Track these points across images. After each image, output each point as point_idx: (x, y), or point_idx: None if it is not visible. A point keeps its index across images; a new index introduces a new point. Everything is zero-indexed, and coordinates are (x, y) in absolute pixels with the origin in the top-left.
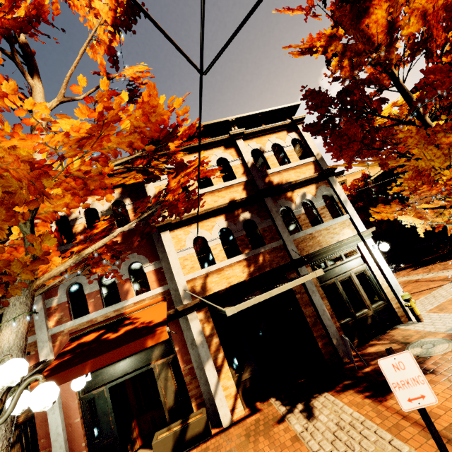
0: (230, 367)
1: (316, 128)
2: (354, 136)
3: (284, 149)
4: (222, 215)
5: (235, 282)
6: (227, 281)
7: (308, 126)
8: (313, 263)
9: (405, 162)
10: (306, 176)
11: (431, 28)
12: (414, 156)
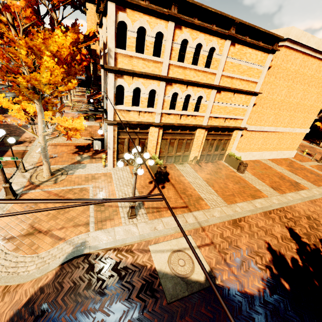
0: None
1: None
2: None
3: None
4: None
5: None
6: None
7: None
8: None
9: (52, 91)
10: None
11: None
12: None
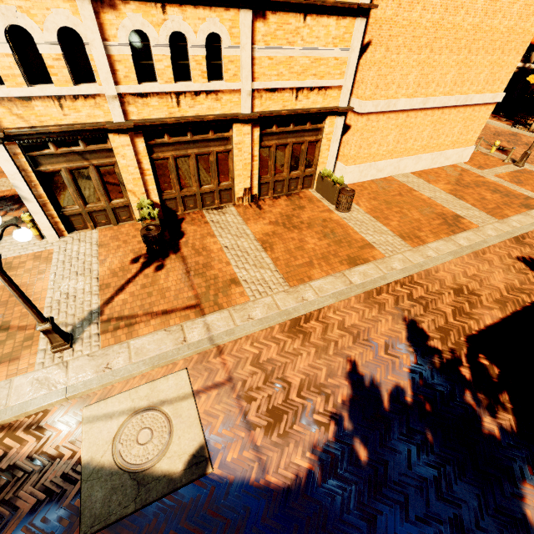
0: None
1: None
2: None
3: None
4: None
5: None
6: None
7: None
8: None
9: None
10: None
11: None
12: None
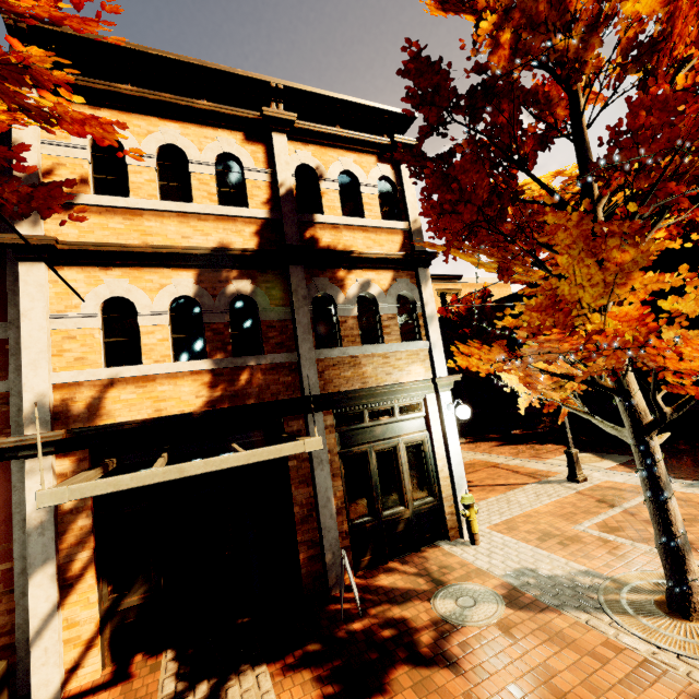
0: (102, 580)
1: (420, 162)
2: (471, 191)
3: (362, 188)
4: (192, 270)
5: (172, 412)
6: (156, 406)
7: (408, 152)
8: (342, 409)
9: (539, 279)
10: (382, 252)
11: (674, 18)
12: (557, 269)
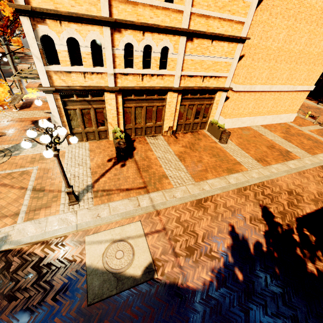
0: None
1: None
2: None
3: None
4: None
5: None
6: None
7: None
8: None
9: None
10: None
11: None
12: None
